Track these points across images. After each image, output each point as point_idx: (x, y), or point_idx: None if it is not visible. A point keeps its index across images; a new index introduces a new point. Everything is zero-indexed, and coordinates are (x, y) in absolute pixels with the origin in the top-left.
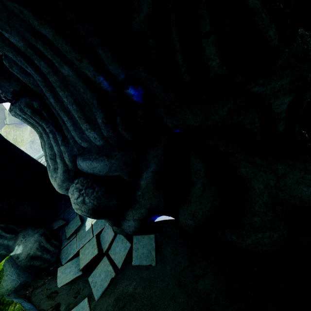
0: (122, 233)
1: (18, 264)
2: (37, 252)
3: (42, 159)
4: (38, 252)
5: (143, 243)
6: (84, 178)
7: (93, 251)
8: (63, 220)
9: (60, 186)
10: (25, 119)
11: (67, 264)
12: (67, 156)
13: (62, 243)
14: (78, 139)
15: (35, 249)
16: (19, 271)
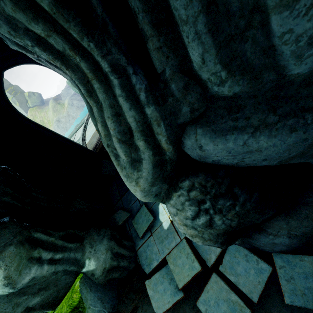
0: (244, 244)
1: (95, 282)
2: (112, 263)
3: (74, 137)
4: (114, 263)
5: (303, 270)
6: (207, 177)
7: (191, 264)
8: (124, 210)
9: (145, 193)
10: (41, 44)
11: (155, 276)
12: (164, 130)
13: (134, 241)
14: (219, 66)
15: (109, 259)
16: (100, 293)
